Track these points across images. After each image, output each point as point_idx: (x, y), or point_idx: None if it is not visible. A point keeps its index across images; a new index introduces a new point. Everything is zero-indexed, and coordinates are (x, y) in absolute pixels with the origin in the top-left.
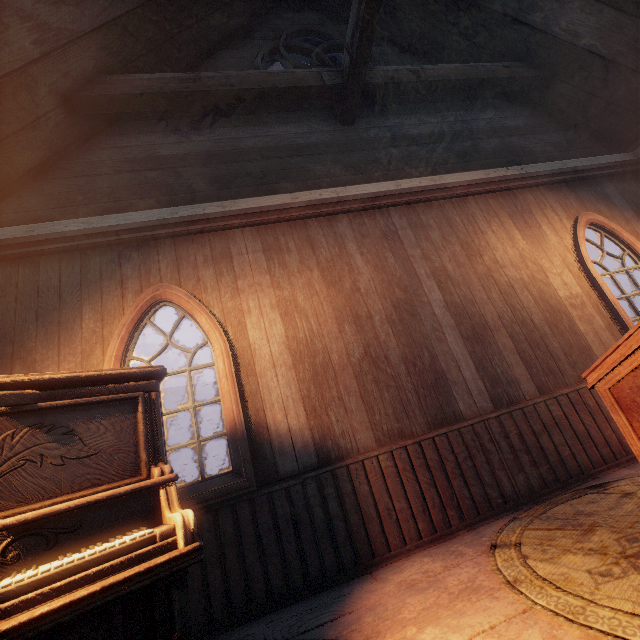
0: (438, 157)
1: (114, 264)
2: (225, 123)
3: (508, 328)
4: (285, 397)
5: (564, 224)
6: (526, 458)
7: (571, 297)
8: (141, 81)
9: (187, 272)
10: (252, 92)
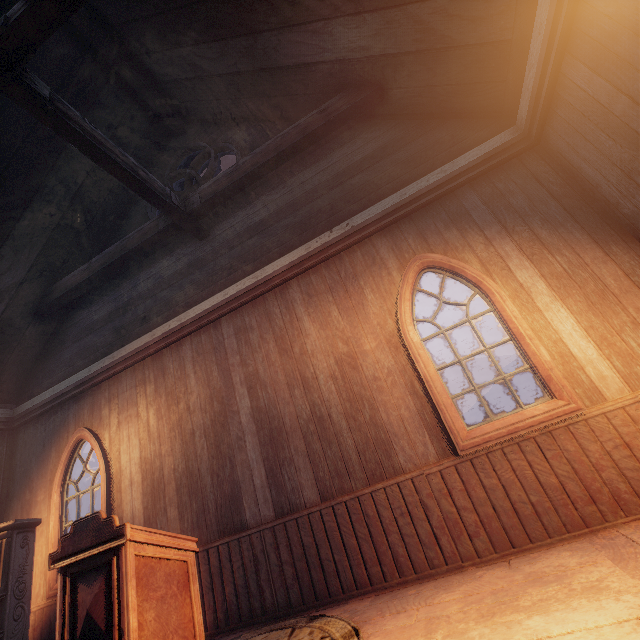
0: (274, 240)
1: (66, 415)
2: (128, 277)
3: (303, 428)
4: (135, 508)
5: (393, 278)
6: (290, 571)
7: (380, 378)
8: (64, 284)
9: (96, 414)
10: (119, 260)
